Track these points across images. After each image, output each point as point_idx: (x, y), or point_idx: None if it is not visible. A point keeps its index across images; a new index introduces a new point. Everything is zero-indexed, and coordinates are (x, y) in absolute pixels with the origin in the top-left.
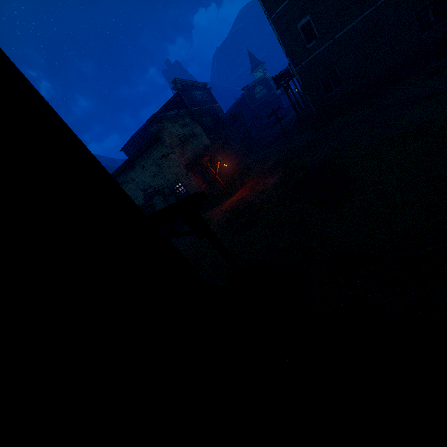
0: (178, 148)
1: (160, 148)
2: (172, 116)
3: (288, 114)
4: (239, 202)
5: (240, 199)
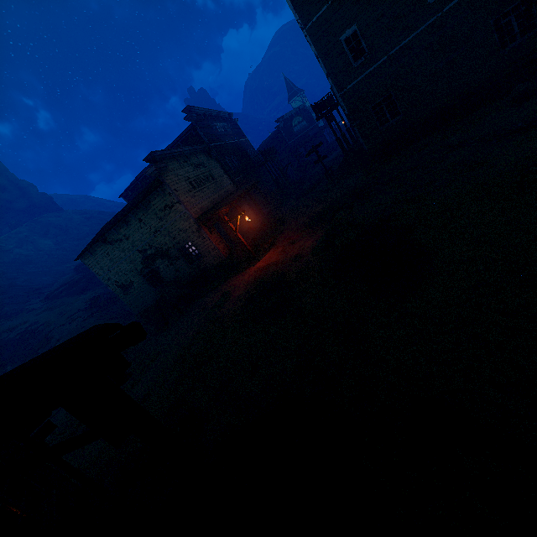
0: (187, 196)
1: (161, 196)
2: (180, 154)
3: (333, 151)
4: (267, 270)
5: (268, 266)
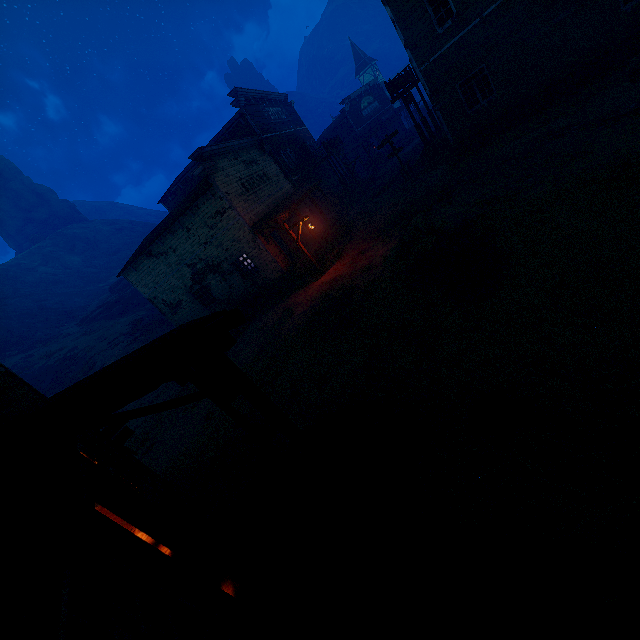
0: (240, 200)
1: (211, 201)
2: (229, 150)
3: (412, 141)
4: (334, 284)
5: (335, 279)
